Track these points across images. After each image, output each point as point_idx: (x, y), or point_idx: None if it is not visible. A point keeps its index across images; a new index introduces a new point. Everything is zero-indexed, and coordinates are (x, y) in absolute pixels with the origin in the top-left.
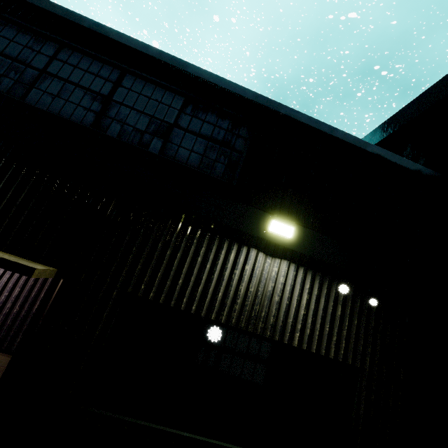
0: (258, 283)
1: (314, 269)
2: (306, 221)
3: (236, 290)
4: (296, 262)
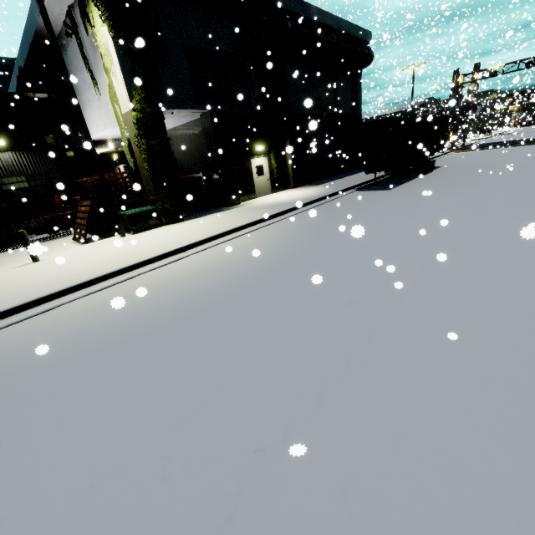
0: (6, 162)
1: (21, 150)
2: (7, 135)
3: (0, 167)
4: (13, 151)
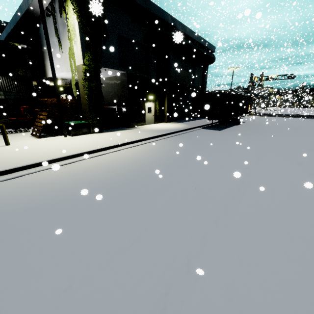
0: None
1: (4, 76)
2: None
3: None
4: None
